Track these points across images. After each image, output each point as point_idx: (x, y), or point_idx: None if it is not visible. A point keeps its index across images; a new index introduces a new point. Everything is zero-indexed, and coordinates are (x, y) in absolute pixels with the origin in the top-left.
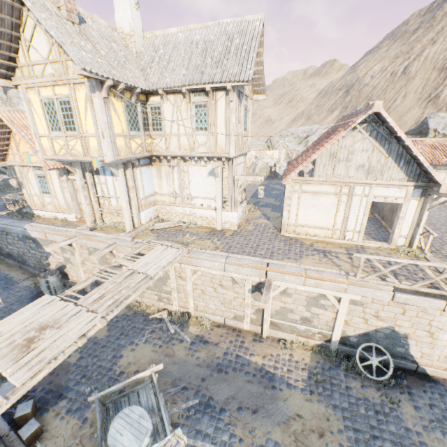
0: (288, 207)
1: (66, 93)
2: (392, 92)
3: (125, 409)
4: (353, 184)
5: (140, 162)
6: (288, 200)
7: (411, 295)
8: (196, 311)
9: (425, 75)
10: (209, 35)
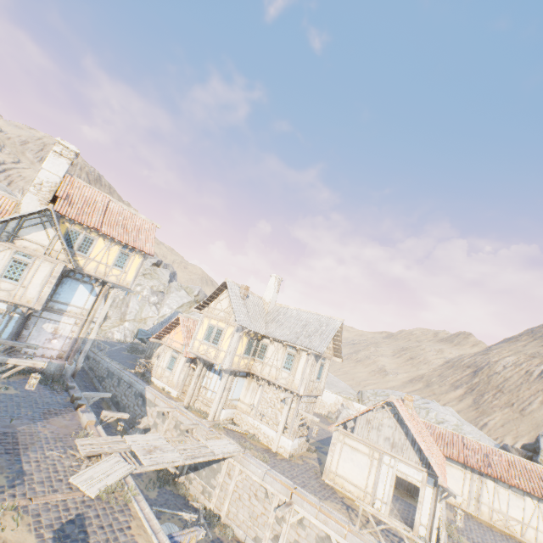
0: (332, 453)
1: (223, 326)
2: (527, 392)
3: (170, 523)
4: (382, 452)
5: (240, 373)
6: (333, 446)
7: None
8: (226, 516)
9: None
10: (310, 318)
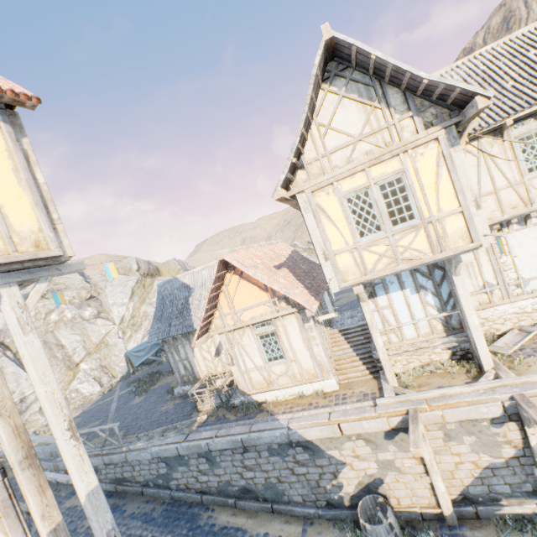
0: None
1: (394, 168)
2: None
3: None
4: None
5: None
6: None
7: None
8: None
9: None
10: (473, 69)
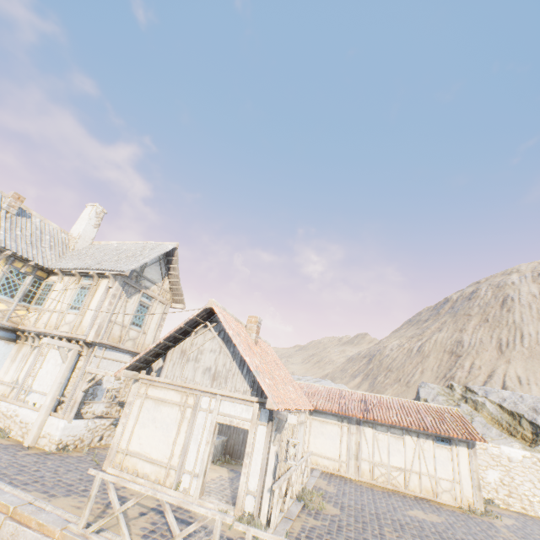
0: (126, 419)
1: None
2: (410, 366)
3: None
4: (199, 392)
5: None
6: (129, 408)
7: None
8: None
9: (438, 355)
10: (132, 247)
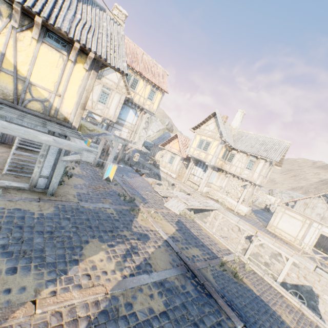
0: (275, 217)
1: (210, 140)
2: None
3: None
4: (312, 220)
5: (215, 169)
6: (276, 214)
7: (324, 272)
8: None
9: None
10: (265, 140)
